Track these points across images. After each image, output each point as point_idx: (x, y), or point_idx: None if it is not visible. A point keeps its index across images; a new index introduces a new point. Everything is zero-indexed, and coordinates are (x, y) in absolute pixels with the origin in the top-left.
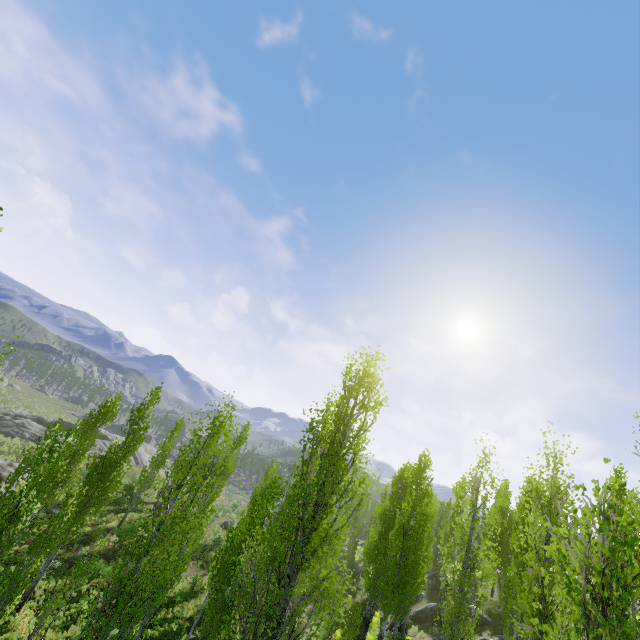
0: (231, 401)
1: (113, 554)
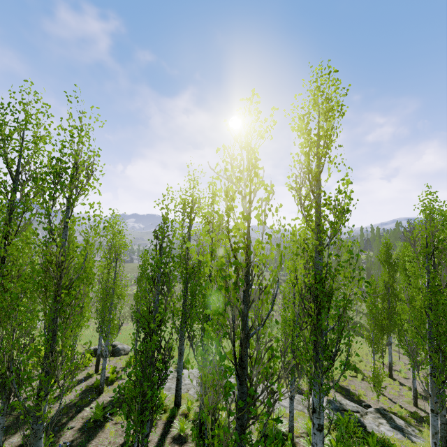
0: None
1: None
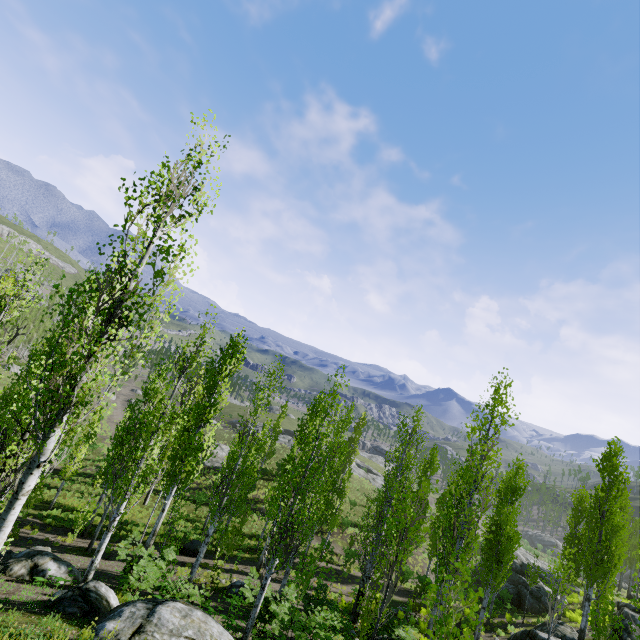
0: None
1: None
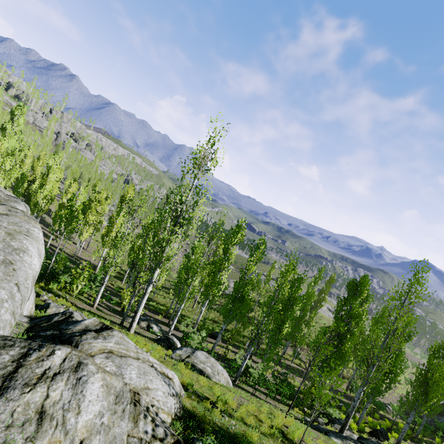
0: None
1: None
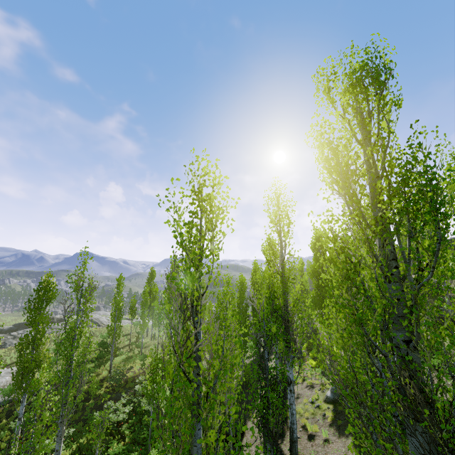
0: (204, 167)
1: (116, 395)
